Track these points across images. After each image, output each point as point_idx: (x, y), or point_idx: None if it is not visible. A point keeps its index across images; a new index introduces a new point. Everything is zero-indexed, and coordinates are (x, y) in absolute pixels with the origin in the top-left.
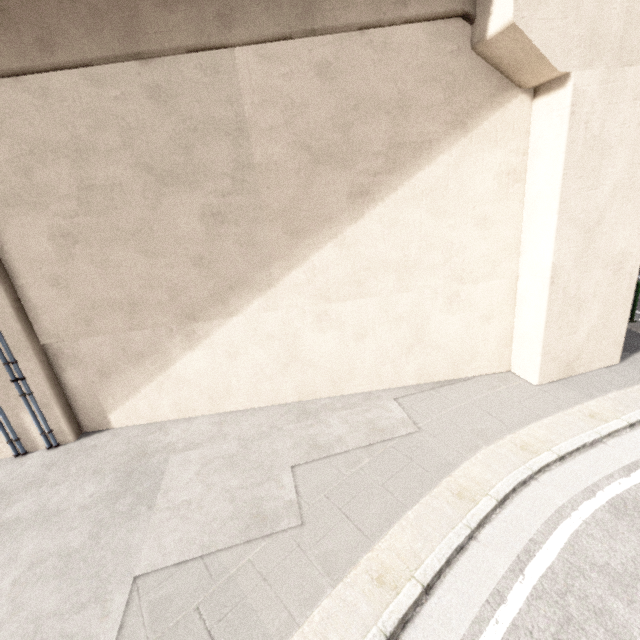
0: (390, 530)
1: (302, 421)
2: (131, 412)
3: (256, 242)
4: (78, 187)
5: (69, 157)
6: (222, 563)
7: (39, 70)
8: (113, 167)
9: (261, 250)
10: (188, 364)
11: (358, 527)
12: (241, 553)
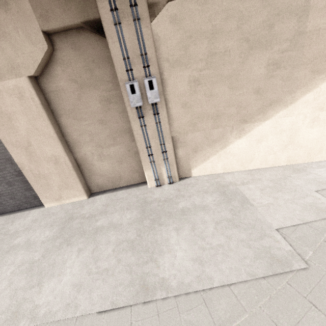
0: None
1: (299, 173)
2: (202, 169)
3: (292, 78)
4: (208, 54)
5: (207, 38)
6: (319, 226)
7: None
8: (228, 41)
9: (293, 83)
10: (236, 146)
11: None
12: (325, 223)
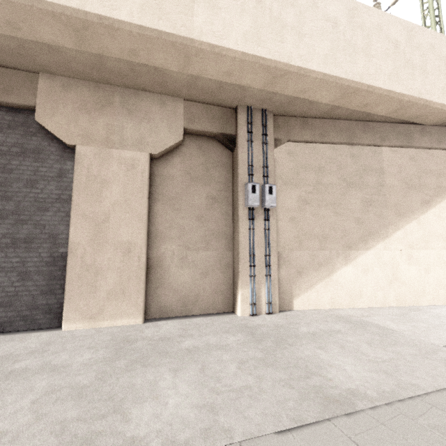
0: None
1: (416, 311)
2: (306, 300)
3: (382, 216)
4: (315, 182)
5: (315, 171)
6: None
7: (316, 142)
8: (331, 177)
9: (384, 220)
10: (342, 273)
11: None
12: None
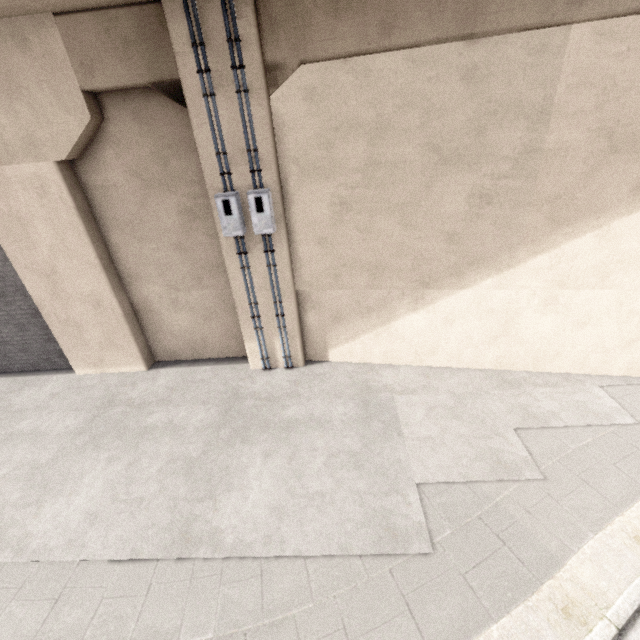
0: (635, 504)
1: (506, 389)
2: (347, 352)
3: (513, 225)
4: (367, 162)
5: (368, 135)
6: (484, 491)
7: (370, 52)
8: (403, 146)
9: (515, 233)
10: (407, 323)
11: (601, 494)
12: (498, 488)
